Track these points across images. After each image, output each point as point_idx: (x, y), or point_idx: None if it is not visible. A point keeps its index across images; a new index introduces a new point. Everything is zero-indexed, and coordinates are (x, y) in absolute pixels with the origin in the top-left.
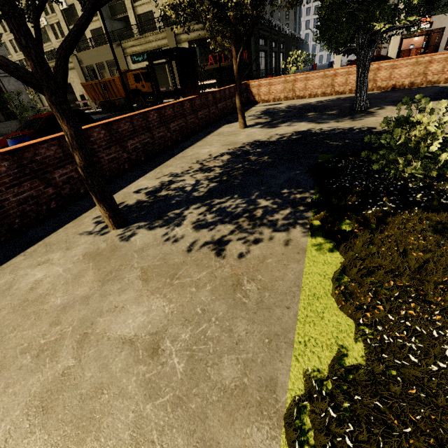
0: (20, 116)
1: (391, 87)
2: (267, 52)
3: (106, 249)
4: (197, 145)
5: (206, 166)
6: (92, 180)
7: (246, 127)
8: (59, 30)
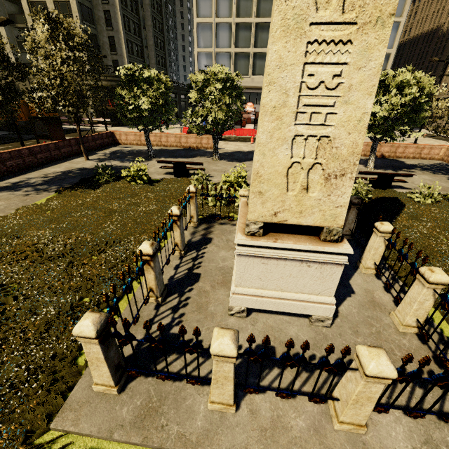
0: None
1: (189, 147)
2: None
3: None
4: (53, 166)
5: (47, 176)
6: None
7: (89, 160)
8: None
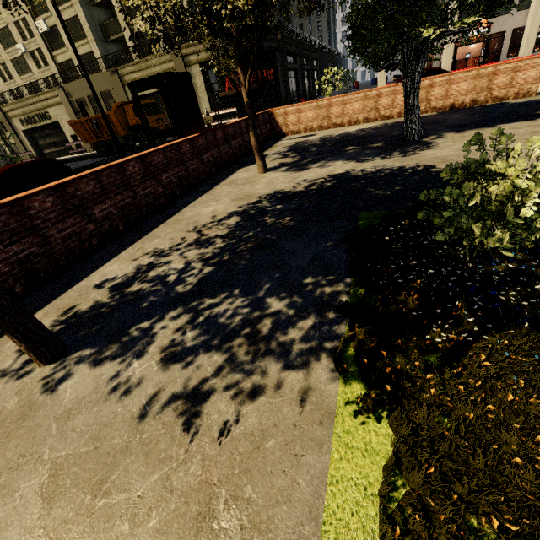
0: None
1: (449, 107)
2: (297, 70)
3: (12, 413)
4: (199, 200)
5: (205, 236)
6: None
7: (267, 170)
8: (41, 58)
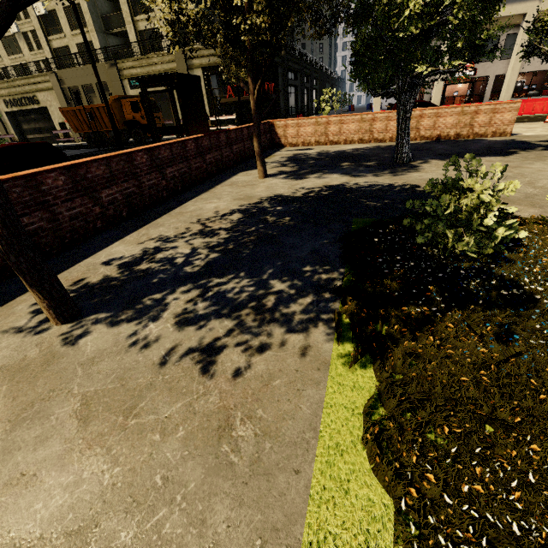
0: None
1: (436, 138)
2: (297, 87)
3: (36, 360)
4: (201, 197)
5: (209, 227)
6: (16, 256)
7: (267, 176)
8: (34, 40)
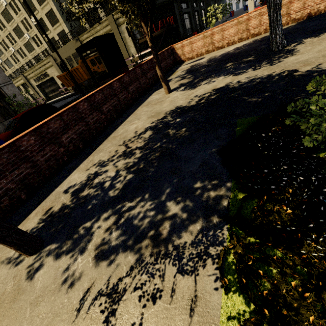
0: (19, 112)
1: (306, 16)
2: (190, 13)
3: (9, 295)
4: (128, 120)
5: (129, 148)
6: None
7: (171, 91)
8: (38, 40)
